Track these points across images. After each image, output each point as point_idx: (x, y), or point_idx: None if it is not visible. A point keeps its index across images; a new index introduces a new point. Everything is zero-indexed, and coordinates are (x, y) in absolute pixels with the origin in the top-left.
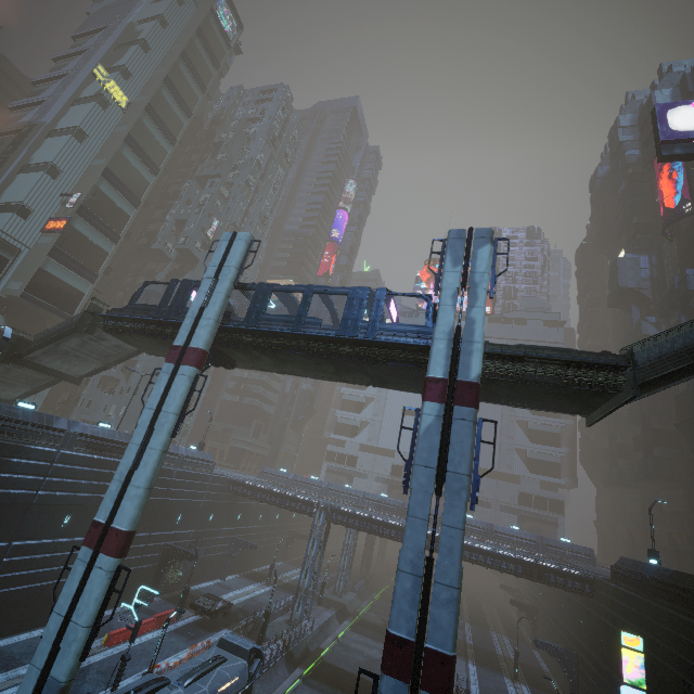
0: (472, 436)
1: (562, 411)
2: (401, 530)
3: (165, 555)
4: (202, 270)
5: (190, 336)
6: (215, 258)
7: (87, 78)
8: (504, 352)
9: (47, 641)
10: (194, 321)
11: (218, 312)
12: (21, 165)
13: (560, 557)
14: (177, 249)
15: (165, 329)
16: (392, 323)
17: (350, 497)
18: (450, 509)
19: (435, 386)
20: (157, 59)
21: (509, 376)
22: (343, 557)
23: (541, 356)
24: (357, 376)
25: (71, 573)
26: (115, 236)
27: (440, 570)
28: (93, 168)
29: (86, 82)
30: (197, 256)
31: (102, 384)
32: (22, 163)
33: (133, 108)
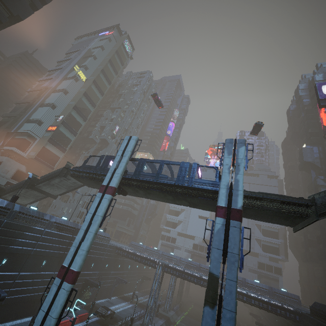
0: (239, 235)
1: (281, 224)
2: (199, 279)
3: (84, 284)
4: (110, 148)
5: (109, 181)
6: (122, 147)
7: (70, 70)
8: (253, 195)
9: (36, 324)
10: (112, 174)
11: (122, 171)
12: (40, 104)
13: (281, 299)
14: (100, 139)
15: (98, 176)
16: (200, 179)
17: (173, 259)
18: (230, 270)
19: (221, 210)
20: (99, 62)
21: (255, 206)
22: (168, 291)
23: (270, 198)
24: (182, 202)
25: (50, 290)
26: (75, 133)
27: (226, 302)
28: (69, 105)
29: (70, 71)
30: (108, 142)
31: (62, 197)
32: (41, 103)
33: (88, 81)
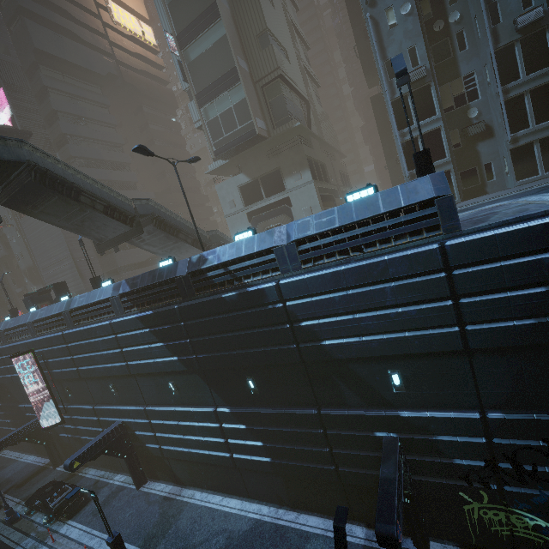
0: None
1: None
2: None
3: None
4: None
5: None
6: None
7: None
8: None
9: None
10: None
11: None
12: None
13: None
14: None
15: None
16: None
17: None
18: None
19: None
20: None
21: None
22: None
23: None
24: None
25: None
26: (214, 11)
27: None
28: None
29: None
30: None
31: None
32: None
33: None
